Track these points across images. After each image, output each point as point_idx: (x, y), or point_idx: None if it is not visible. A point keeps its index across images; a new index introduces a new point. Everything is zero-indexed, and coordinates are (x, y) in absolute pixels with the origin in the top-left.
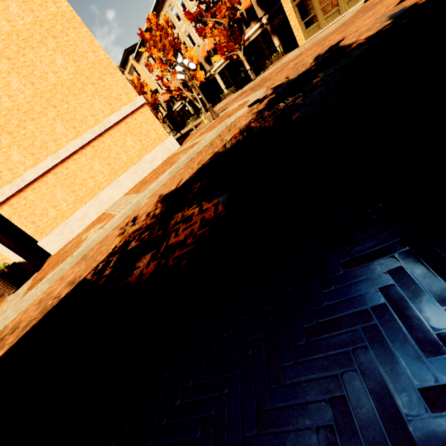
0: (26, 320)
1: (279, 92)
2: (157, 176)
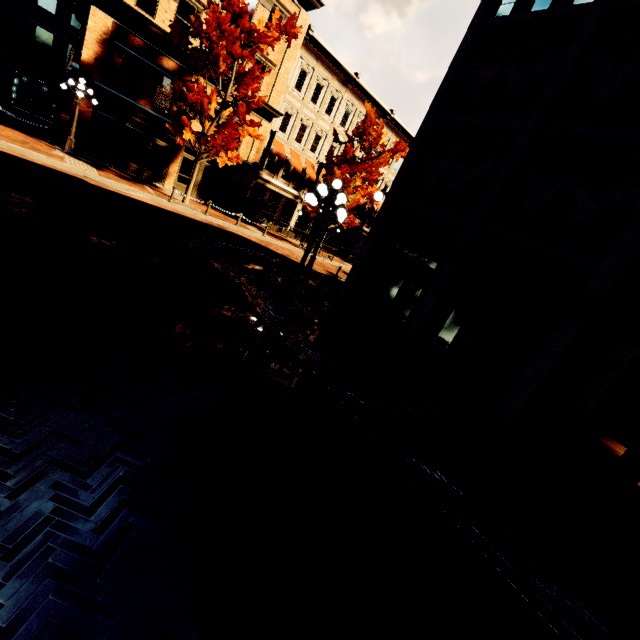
0: None
1: None
2: None
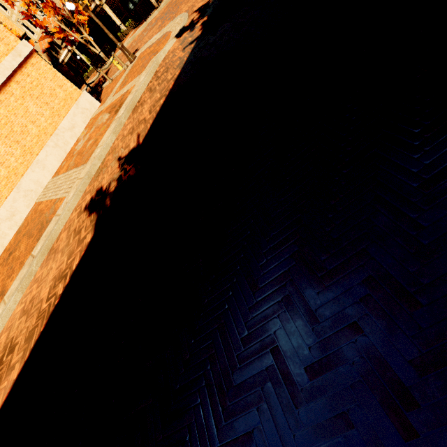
0: (23, 334)
1: (211, 13)
2: (95, 142)
